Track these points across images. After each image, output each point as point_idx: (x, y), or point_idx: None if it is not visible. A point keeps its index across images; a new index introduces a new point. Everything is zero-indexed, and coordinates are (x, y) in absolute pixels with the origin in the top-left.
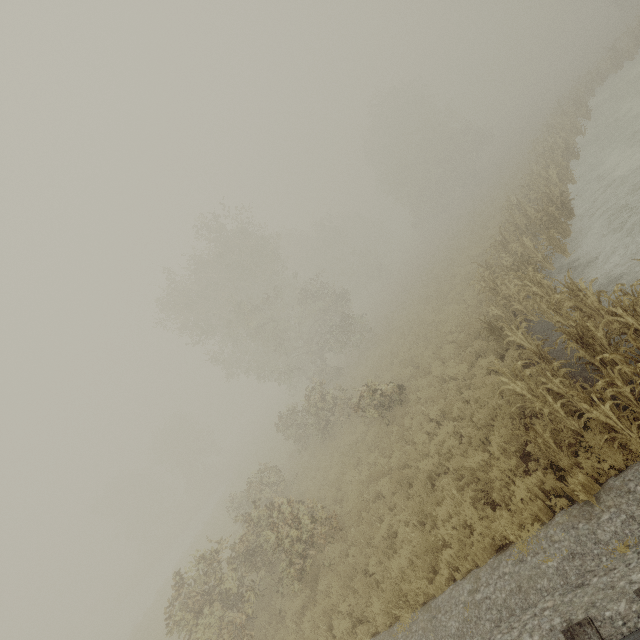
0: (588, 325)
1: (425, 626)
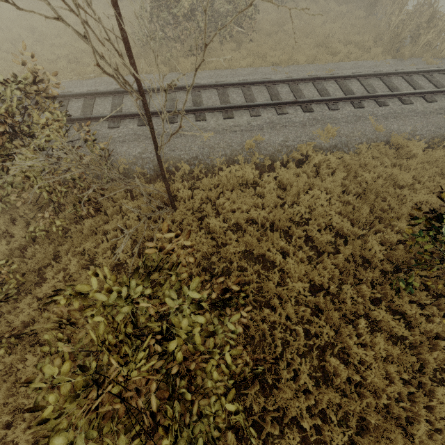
0: (439, 13)
1: (333, 65)
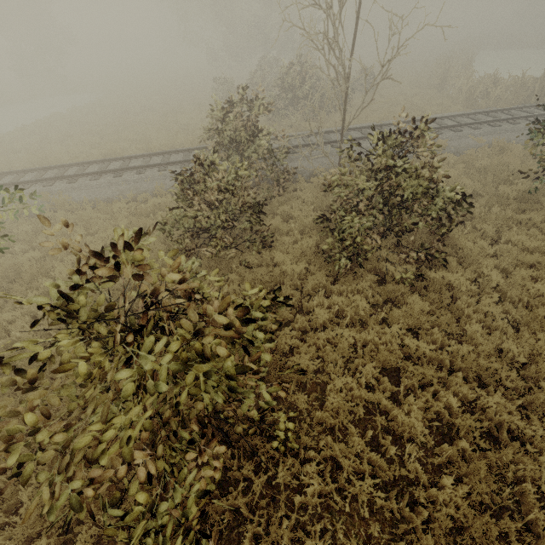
0: (500, 78)
1: None
